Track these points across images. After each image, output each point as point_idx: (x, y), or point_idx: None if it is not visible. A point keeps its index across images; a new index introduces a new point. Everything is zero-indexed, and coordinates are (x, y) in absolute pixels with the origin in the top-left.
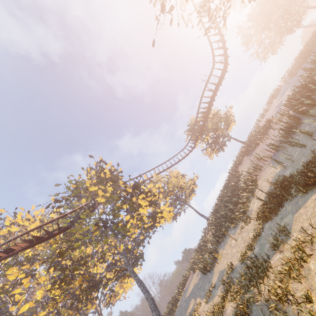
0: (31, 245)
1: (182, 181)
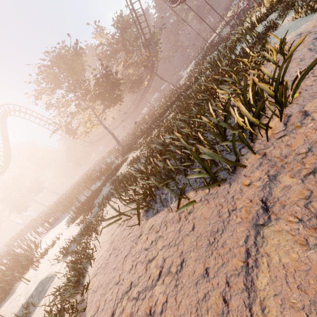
0: None
1: None
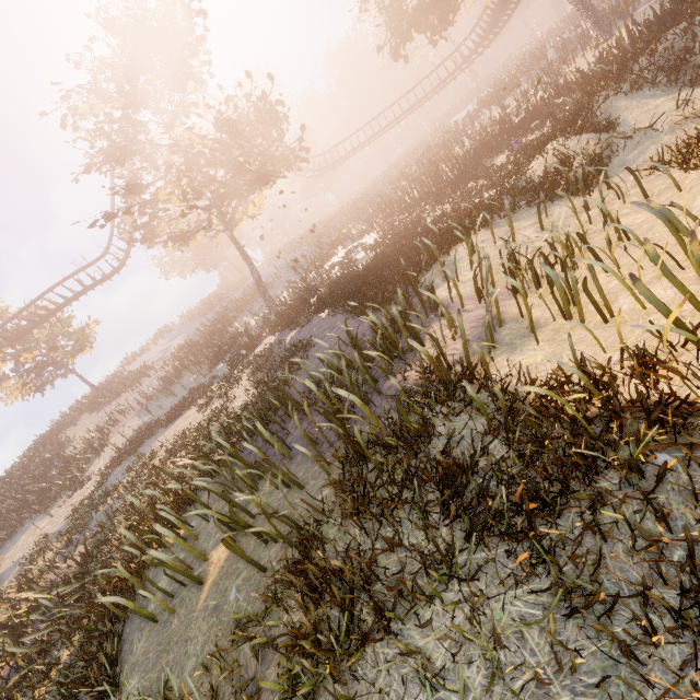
0: None
1: None
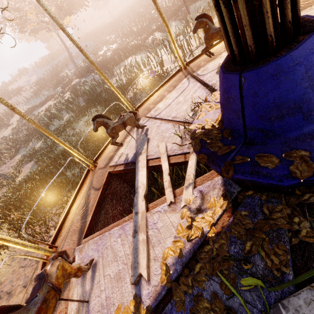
0: None
1: None
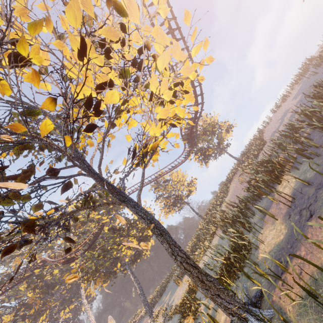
0: (65, 263)
1: (182, 183)
